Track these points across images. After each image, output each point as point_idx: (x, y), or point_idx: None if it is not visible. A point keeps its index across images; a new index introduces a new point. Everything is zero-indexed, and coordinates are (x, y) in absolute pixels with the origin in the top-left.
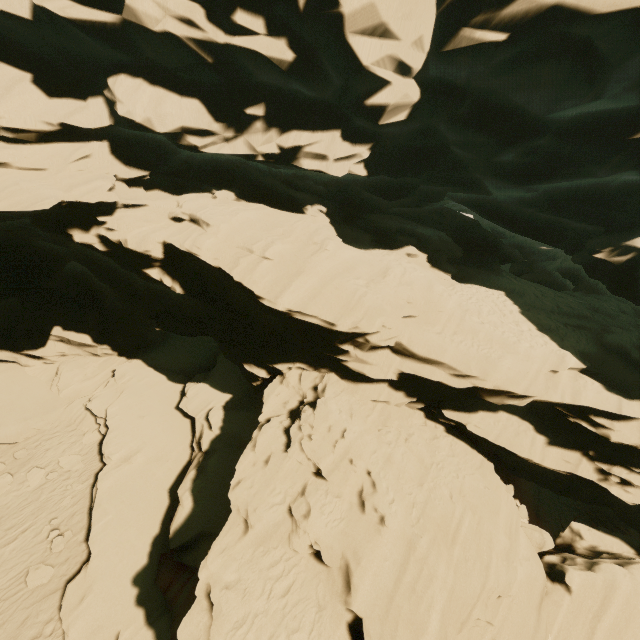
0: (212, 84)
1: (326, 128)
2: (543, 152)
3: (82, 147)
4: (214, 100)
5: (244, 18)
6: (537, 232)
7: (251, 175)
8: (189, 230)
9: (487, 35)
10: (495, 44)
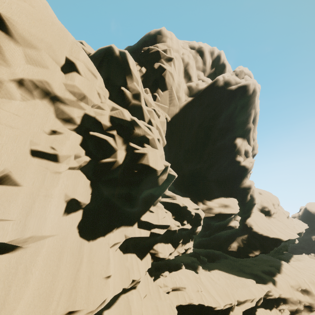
0: (171, 237)
1: (190, 239)
2: (212, 229)
3: (147, 276)
4: (171, 241)
5: (185, 222)
6: (205, 246)
7: (166, 261)
8: (180, 294)
9: (211, 215)
10: (212, 216)
